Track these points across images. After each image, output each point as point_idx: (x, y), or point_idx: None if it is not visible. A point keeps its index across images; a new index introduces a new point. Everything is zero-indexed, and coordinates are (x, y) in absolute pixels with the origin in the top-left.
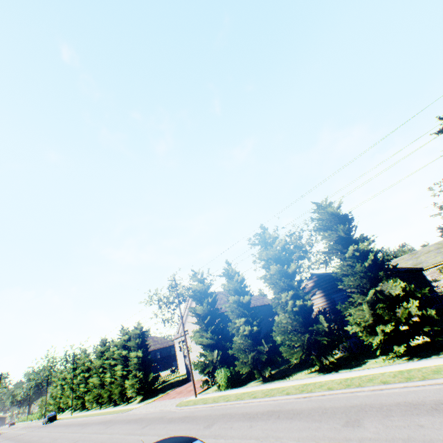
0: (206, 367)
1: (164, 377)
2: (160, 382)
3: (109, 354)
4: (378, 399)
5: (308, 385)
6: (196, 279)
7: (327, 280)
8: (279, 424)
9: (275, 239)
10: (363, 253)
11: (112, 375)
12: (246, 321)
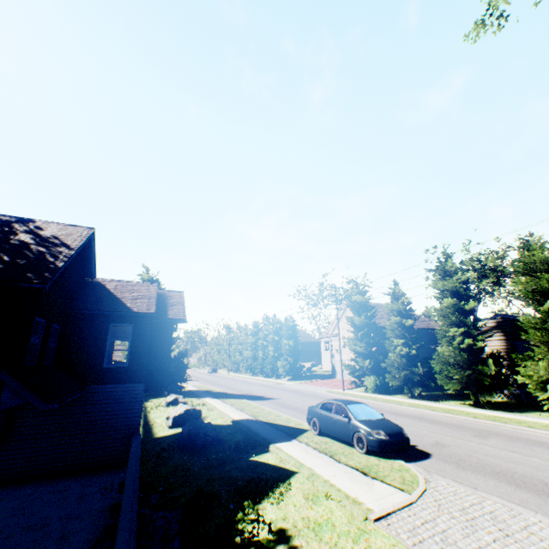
0: (356, 370)
1: (307, 368)
2: (303, 371)
3: (262, 336)
4: (513, 433)
5: (455, 410)
6: (356, 290)
7: (513, 325)
8: (420, 423)
9: (458, 269)
10: None
11: (263, 353)
12: (404, 343)
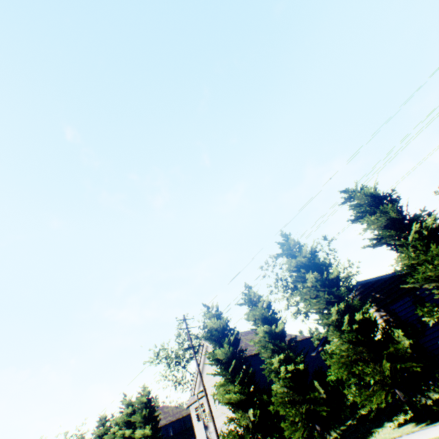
0: (240, 438)
1: None
2: None
3: (109, 438)
4: None
5: None
6: (210, 314)
7: (377, 288)
8: None
9: (302, 245)
10: (431, 232)
11: None
12: (285, 359)
